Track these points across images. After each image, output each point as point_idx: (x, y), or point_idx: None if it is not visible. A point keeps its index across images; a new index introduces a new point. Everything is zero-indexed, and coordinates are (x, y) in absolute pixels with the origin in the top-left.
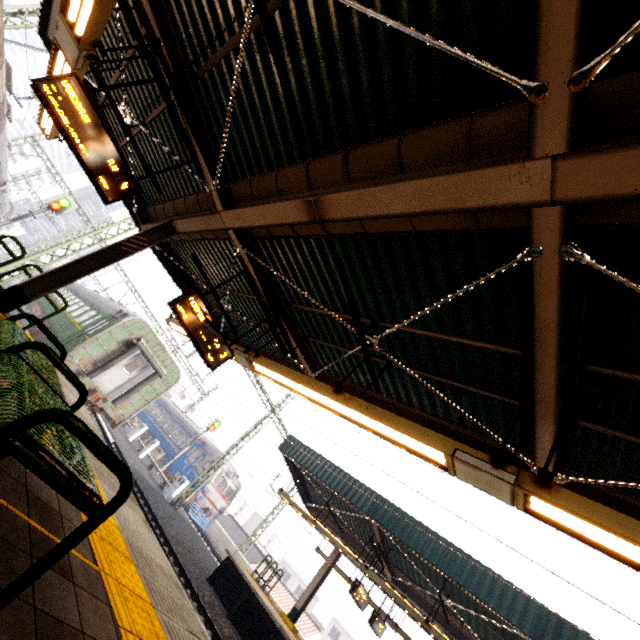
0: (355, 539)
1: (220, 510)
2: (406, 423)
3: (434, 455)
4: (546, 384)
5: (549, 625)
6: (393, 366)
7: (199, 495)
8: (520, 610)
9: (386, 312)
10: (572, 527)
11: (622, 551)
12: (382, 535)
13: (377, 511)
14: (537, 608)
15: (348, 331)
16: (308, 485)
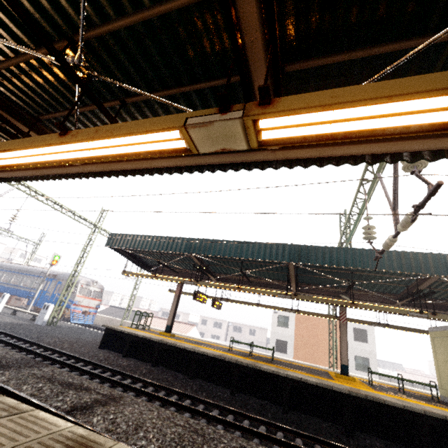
0: (188, 272)
1: (96, 307)
2: (136, 123)
3: (174, 142)
4: (248, 7)
5: (295, 252)
6: (128, 103)
7: (72, 308)
8: (281, 253)
9: (75, 16)
10: (296, 133)
11: (335, 128)
12: (200, 260)
13: (190, 248)
14: (288, 247)
15: (65, 81)
16: (143, 259)
